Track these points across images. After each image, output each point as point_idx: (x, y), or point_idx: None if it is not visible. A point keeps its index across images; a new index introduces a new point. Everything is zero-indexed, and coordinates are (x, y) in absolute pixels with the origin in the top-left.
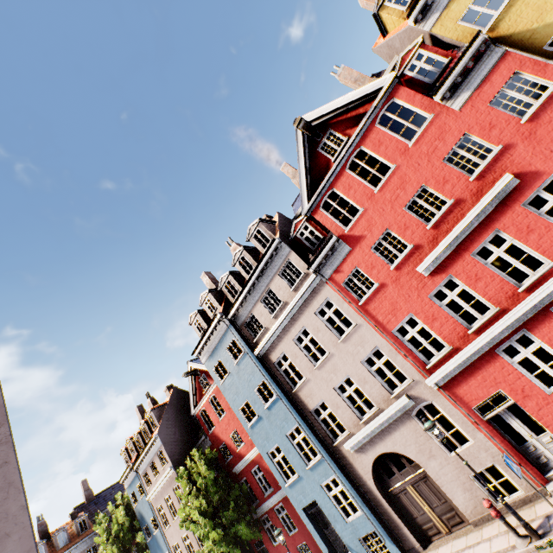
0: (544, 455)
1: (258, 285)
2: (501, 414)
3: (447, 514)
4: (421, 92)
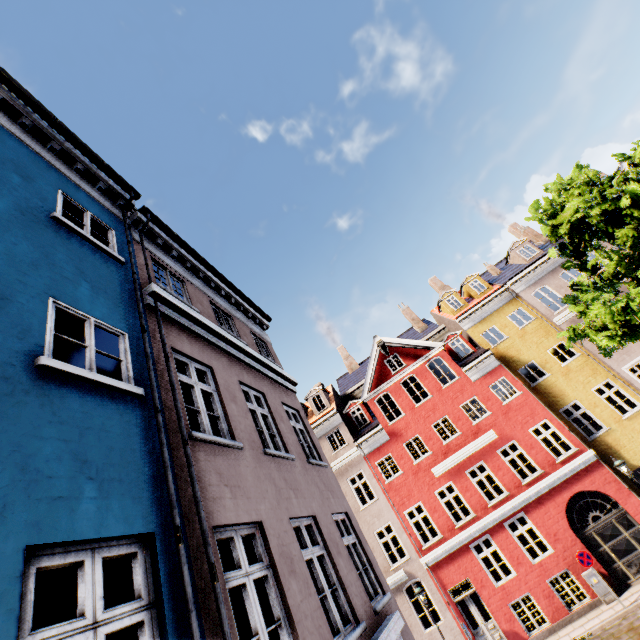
0: (488, 639)
1: None
2: (466, 599)
3: None
4: (455, 358)
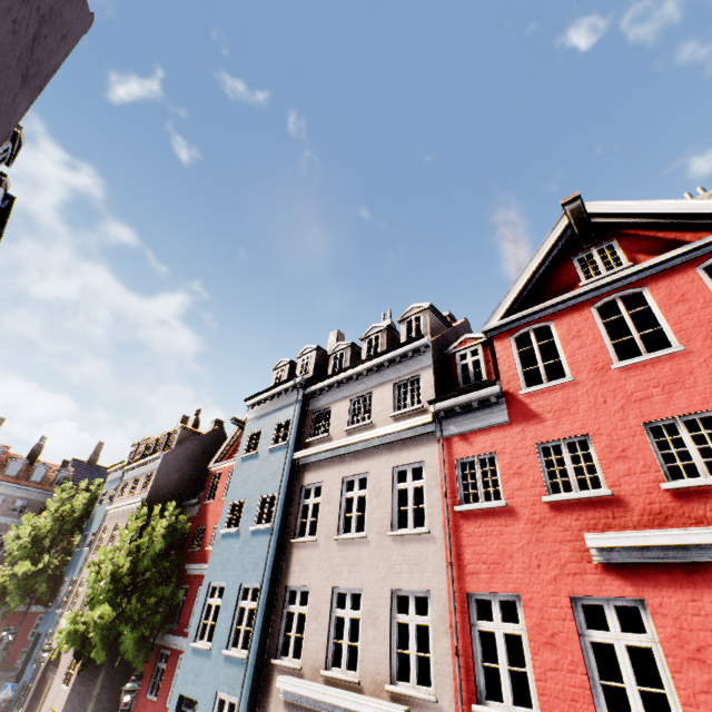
0: None
1: (363, 379)
2: None
3: None
4: None
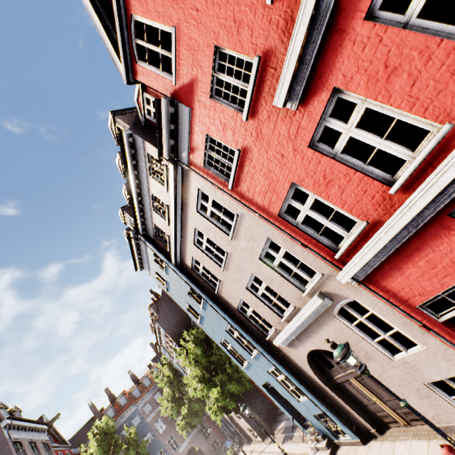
0: None
1: (143, 194)
2: None
3: (402, 409)
4: None
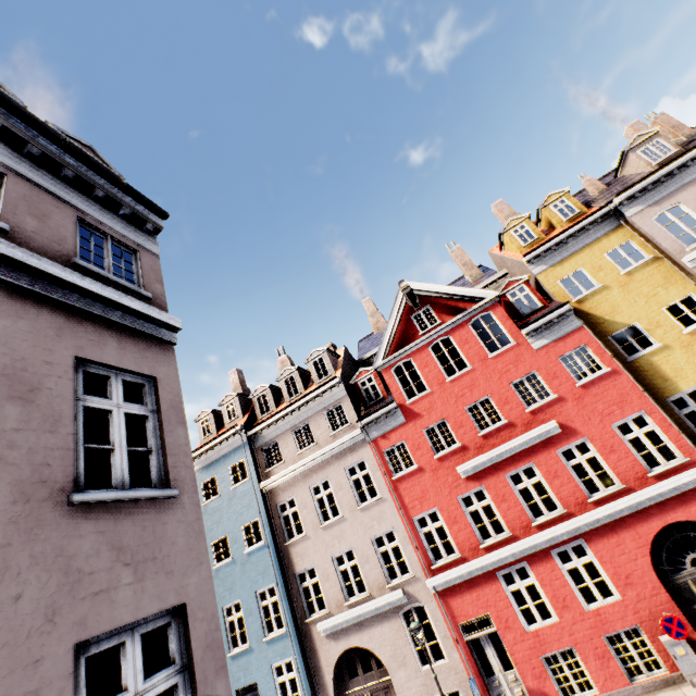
0: (505, 693)
1: (298, 414)
2: (482, 639)
3: None
4: (513, 316)
